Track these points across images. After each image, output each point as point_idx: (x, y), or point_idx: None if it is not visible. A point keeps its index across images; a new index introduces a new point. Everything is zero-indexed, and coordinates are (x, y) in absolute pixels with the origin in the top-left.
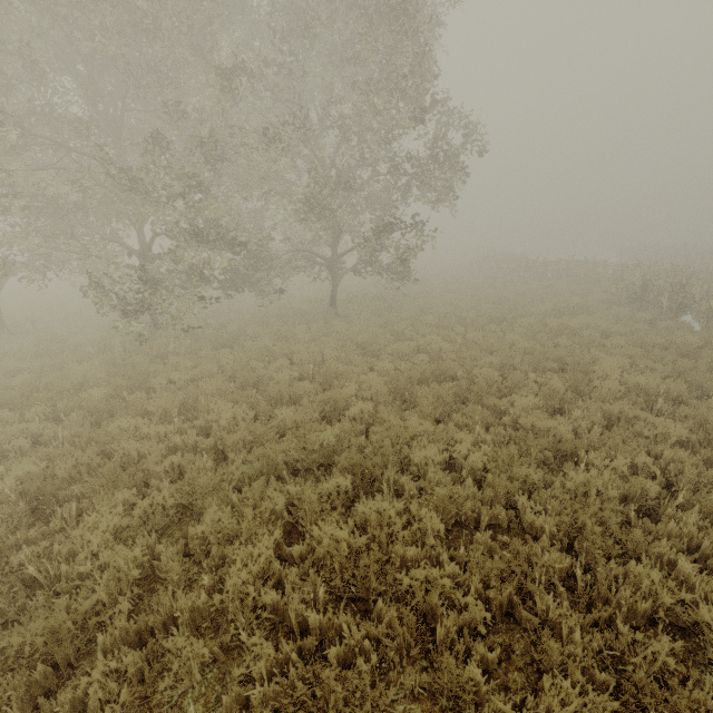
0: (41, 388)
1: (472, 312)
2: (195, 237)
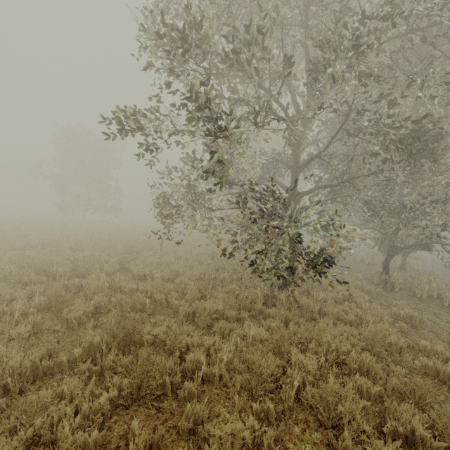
0: None
1: None
2: None
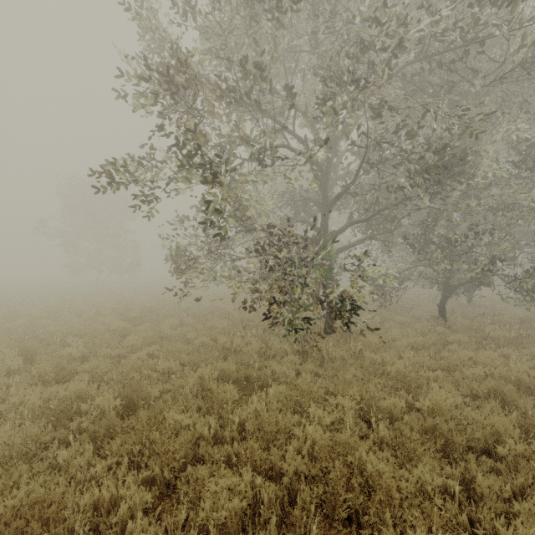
0: None
1: None
2: None
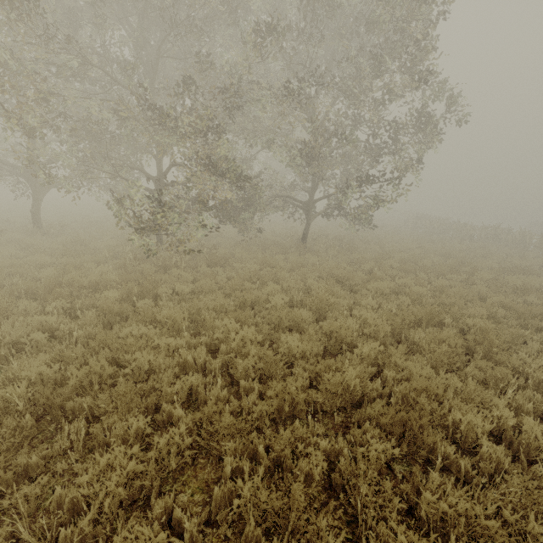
0: (63, 283)
1: (429, 261)
2: (209, 168)
